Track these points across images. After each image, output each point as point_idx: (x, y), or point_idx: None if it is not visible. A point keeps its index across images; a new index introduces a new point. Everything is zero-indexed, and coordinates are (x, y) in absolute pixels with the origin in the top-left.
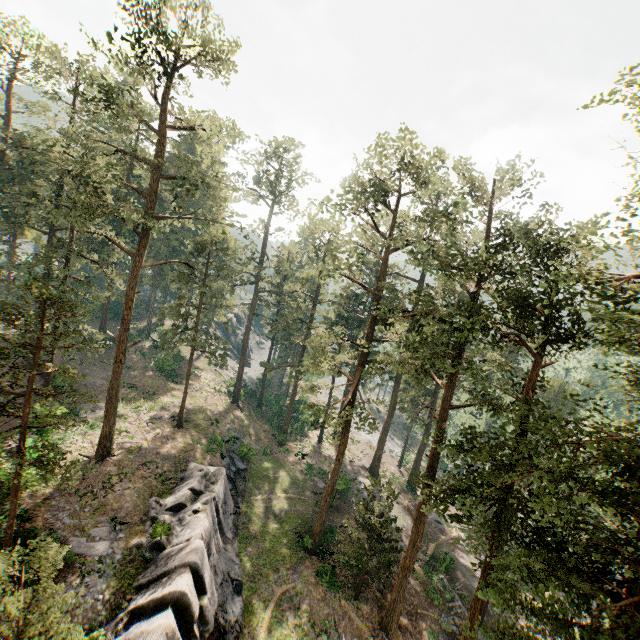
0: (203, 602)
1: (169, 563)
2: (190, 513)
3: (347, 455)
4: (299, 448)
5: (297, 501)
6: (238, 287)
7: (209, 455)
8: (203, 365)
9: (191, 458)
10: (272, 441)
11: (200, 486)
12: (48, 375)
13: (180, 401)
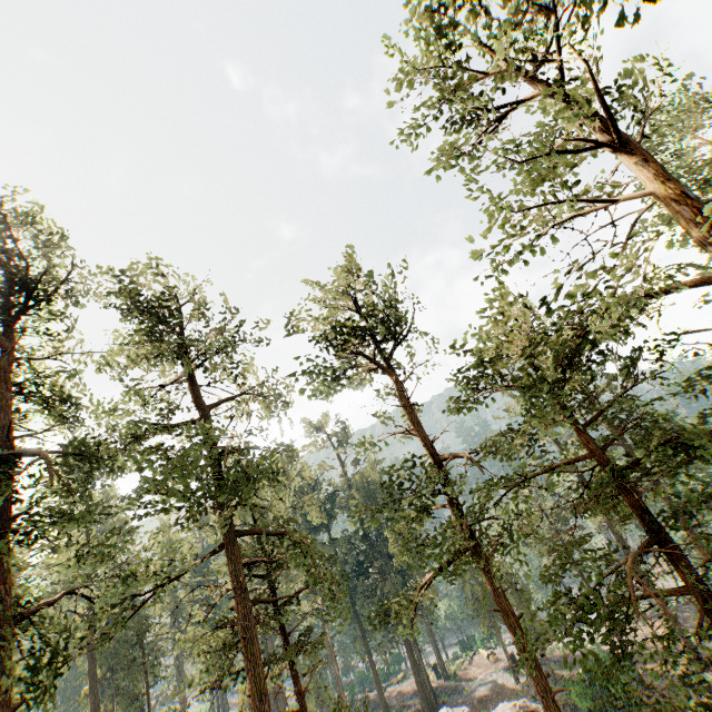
0: None
1: None
2: None
3: None
4: None
5: None
6: None
7: None
8: None
9: None
10: None
11: None
12: None
13: None
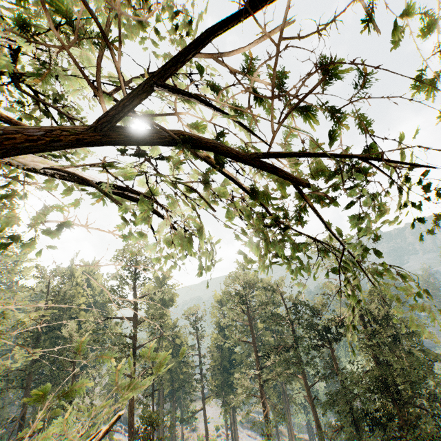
0: None
1: None
2: None
3: None
4: None
5: None
6: None
7: None
8: None
9: None
10: None
11: None
12: None
13: None
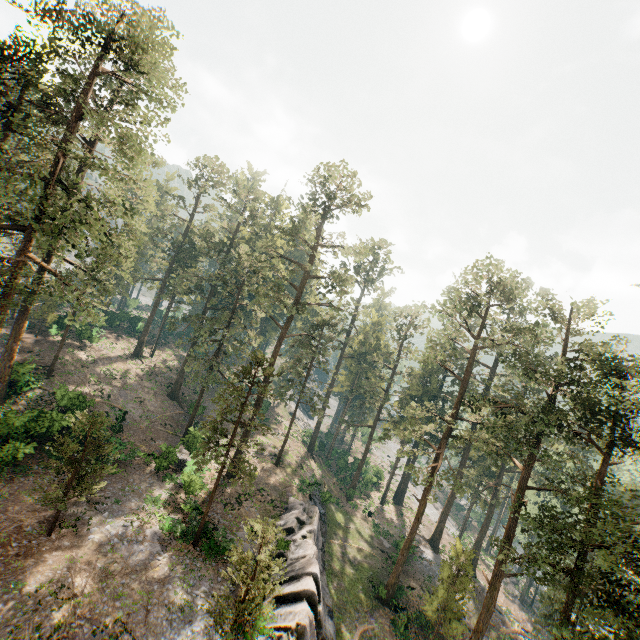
0: (319, 608)
1: (296, 570)
2: (300, 537)
3: (407, 522)
4: (364, 506)
5: (367, 554)
6: (326, 350)
7: (301, 494)
8: (282, 412)
9: (290, 493)
10: (341, 494)
11: (303, 517)
12: (197, 406)
13: (272, 442)
